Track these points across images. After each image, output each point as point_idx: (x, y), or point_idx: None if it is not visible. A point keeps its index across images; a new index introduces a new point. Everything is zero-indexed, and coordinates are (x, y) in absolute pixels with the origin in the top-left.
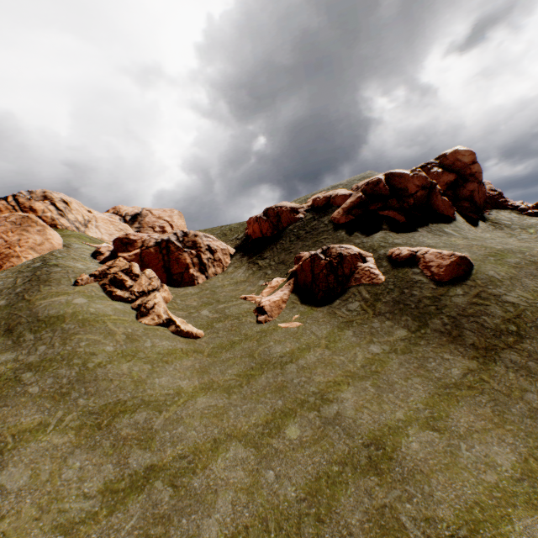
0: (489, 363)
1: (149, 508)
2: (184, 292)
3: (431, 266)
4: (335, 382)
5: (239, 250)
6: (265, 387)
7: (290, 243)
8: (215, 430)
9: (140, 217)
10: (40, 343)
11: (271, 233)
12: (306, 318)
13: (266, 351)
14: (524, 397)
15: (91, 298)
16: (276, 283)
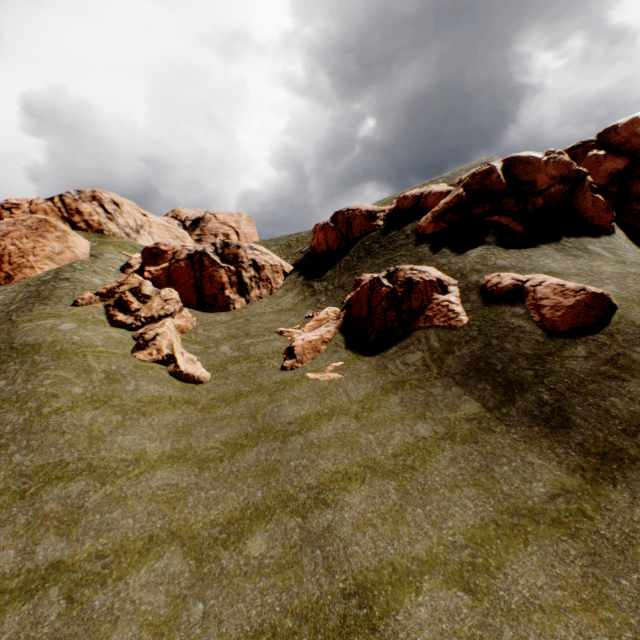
0: (603, 483)
1: (26, 627)
2: (213, 320)
3: (543, 305)
4: (346, 475)
5: (297, 267)
6: (250, 466)
7: (357, 260)
8: (158, 523)
9: (203, 222)
10: (2, 376)
11: (338, 245)
12: (345, 368)
13: (273, 412)
14: None
15: (84, 322)
16: (324, 315)
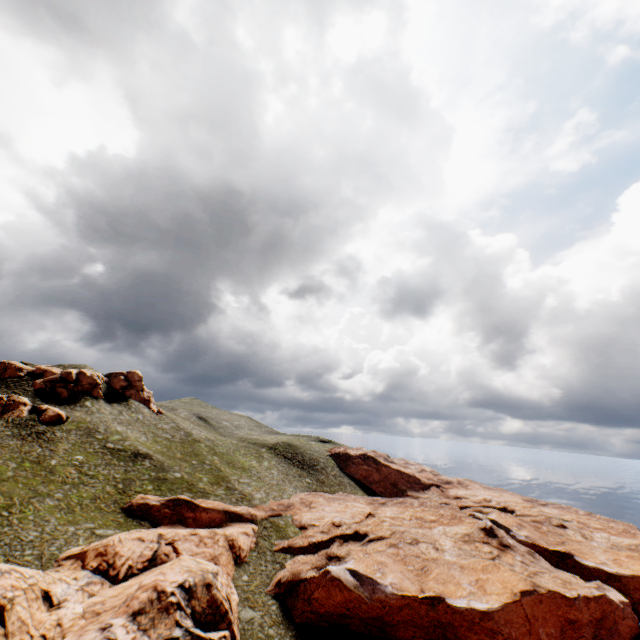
0: (26, 443)
1: None
2: None
3: (48, 414)
4: None
5: None
6: None
7: (1, 387)
8: None
9: None
10: None
11: None
12: None
13: None
14: (23, 449)
15: None
16: None
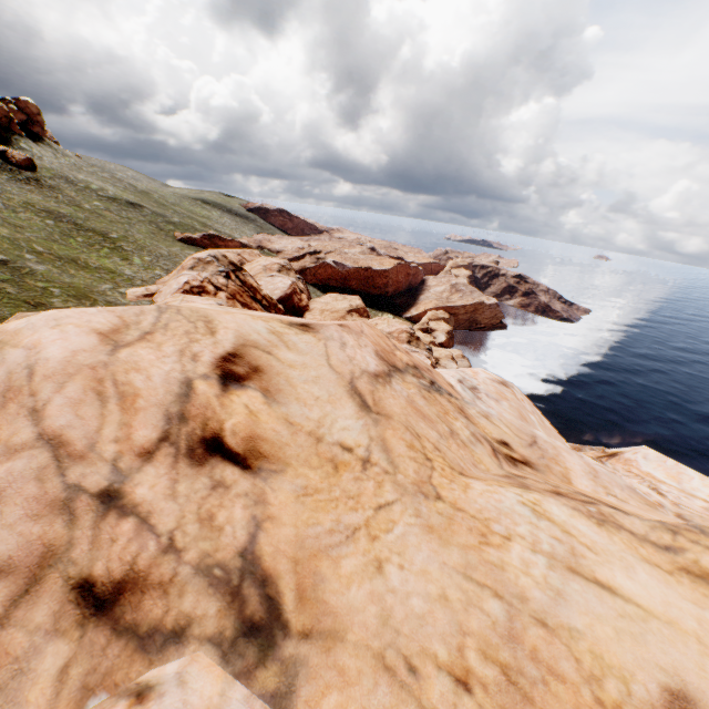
0: (40, 189)
1: None
2: None
3: (17, 158)
4: None
5: None
6: None
7: None
8: None
9: None
10: None
11: None
12: None
13: None
14: (49, 195)
15: None
16: None
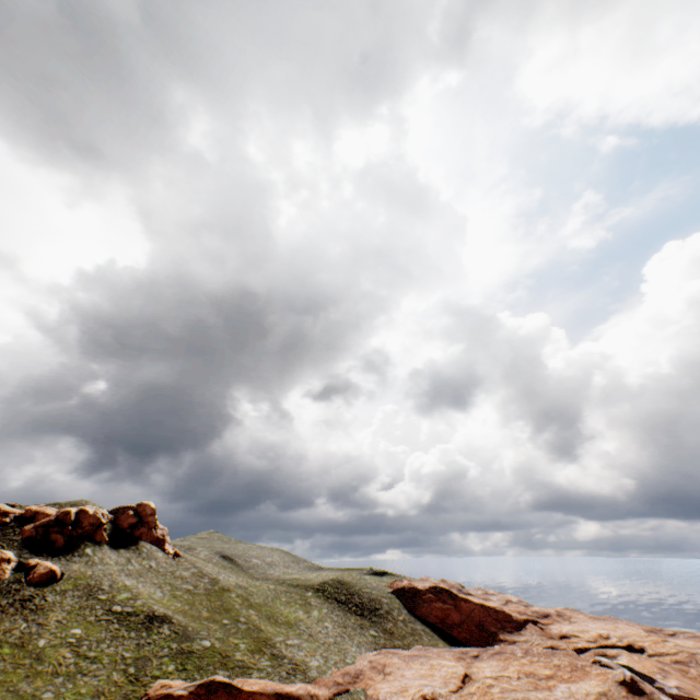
0: (6, 617)
1: None
2: None
3: (38, 572)
4: None
5: None
6: None
7: None
8: None
9: None
10: None
11: None
12: None
13: None
14: (2, 627)
15: None
16: None
